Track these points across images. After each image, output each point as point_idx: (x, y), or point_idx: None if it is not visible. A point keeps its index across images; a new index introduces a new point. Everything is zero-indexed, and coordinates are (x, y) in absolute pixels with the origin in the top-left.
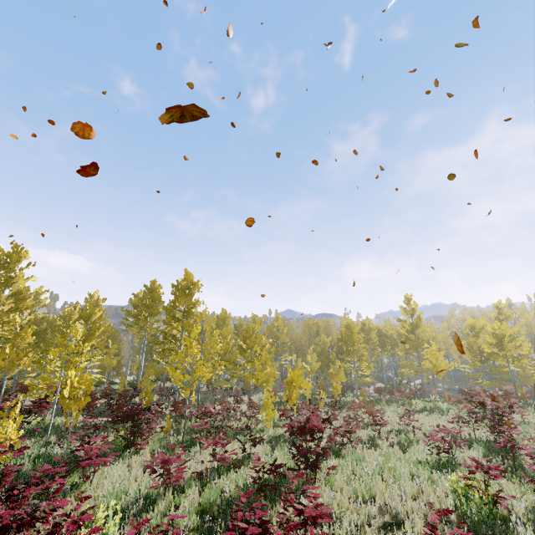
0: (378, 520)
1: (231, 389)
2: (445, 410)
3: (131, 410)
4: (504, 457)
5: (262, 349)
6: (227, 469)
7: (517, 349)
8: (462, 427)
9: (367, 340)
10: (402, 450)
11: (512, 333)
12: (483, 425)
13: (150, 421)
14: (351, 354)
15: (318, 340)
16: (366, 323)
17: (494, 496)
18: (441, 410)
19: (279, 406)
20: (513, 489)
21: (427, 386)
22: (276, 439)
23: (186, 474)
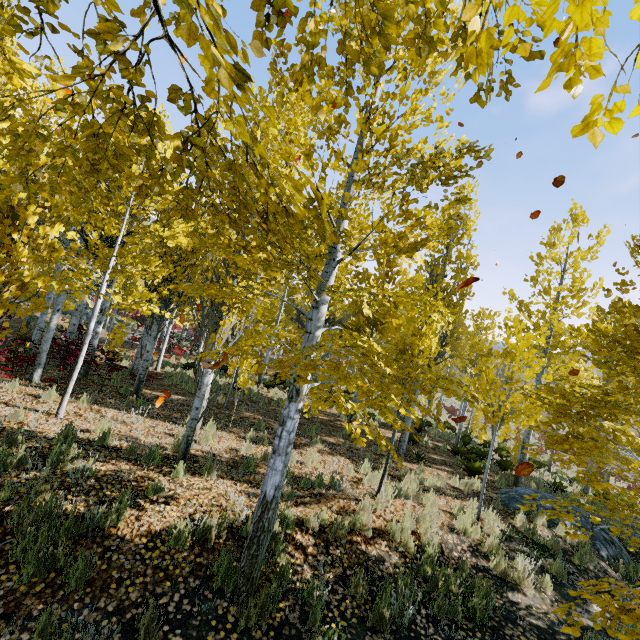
0: None
1: None
2: None
3: None
4: None
5: None
6: None
7: None
8: None
9: None
10: None
11: None
12: None
13: None
14: None
15: None
16: None
17: None
18: None
19: None
20: None
21: None
22: None
23: None
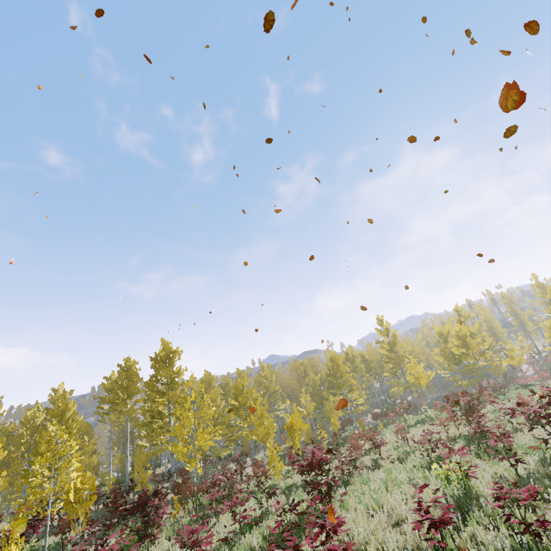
0: (388, 522)
1: (230, 456)
2: (434, 418)
3: (140, 499)
4: (480, 443)
5: (256, 402)
6: (250, 527)
7: (480, 346)
8: (447, 428)
9: (354, 369)
10: (402, 463)
11: (474, 331)
12: (465, 422)
13: (161, 506)
14: (342, 387)
15: (308, 380)
16: (349, 352)
17: (464, 470)
18: (431, 418)
19: (284, 459)
20: (485, 465)
21: (419, 400)
22: (288, 489)
23: (210, 547)
